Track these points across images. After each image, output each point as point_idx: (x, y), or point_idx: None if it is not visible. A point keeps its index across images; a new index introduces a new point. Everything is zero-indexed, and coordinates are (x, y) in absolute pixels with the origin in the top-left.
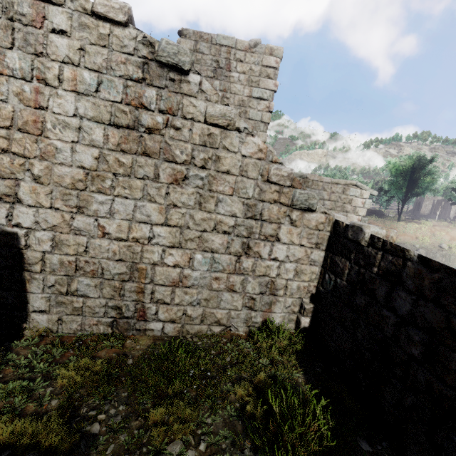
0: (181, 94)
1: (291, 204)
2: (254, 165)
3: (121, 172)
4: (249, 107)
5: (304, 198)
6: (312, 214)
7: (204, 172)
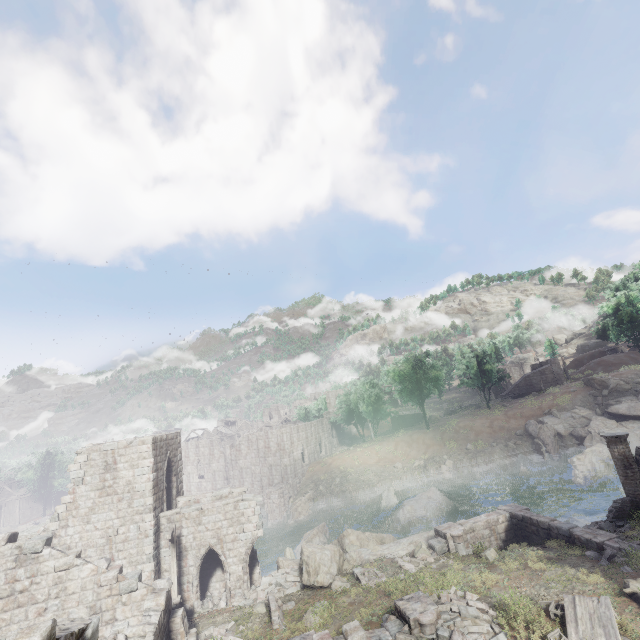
0: (39, 563)
1: (119, 593)
2: (90, 581)
3: (4, 625)
4: (135, 483)
5: (127, 586)
6: (137, 592)
7: (58, 600)
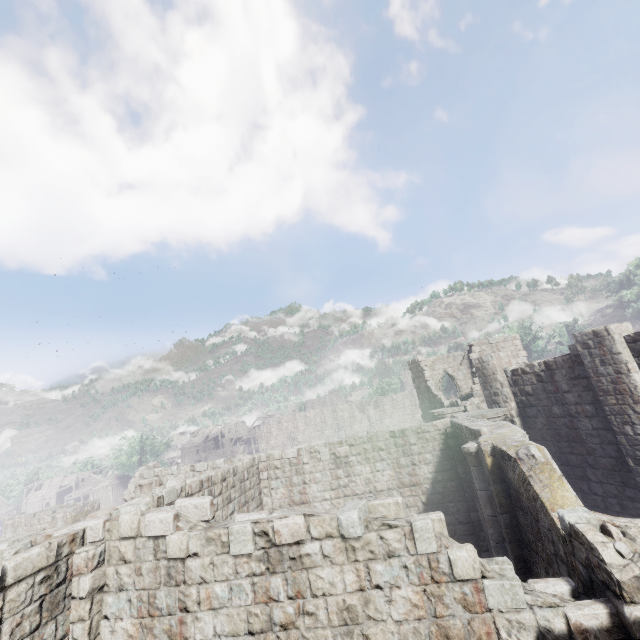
0: None
1: None
2: None
3: None
4: None
5: None
6: None
7: None
